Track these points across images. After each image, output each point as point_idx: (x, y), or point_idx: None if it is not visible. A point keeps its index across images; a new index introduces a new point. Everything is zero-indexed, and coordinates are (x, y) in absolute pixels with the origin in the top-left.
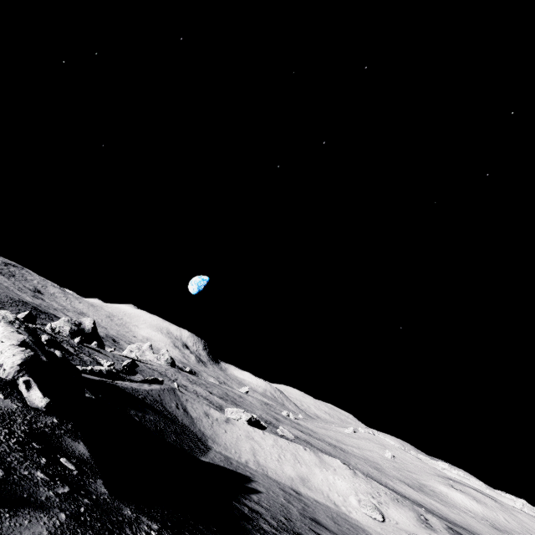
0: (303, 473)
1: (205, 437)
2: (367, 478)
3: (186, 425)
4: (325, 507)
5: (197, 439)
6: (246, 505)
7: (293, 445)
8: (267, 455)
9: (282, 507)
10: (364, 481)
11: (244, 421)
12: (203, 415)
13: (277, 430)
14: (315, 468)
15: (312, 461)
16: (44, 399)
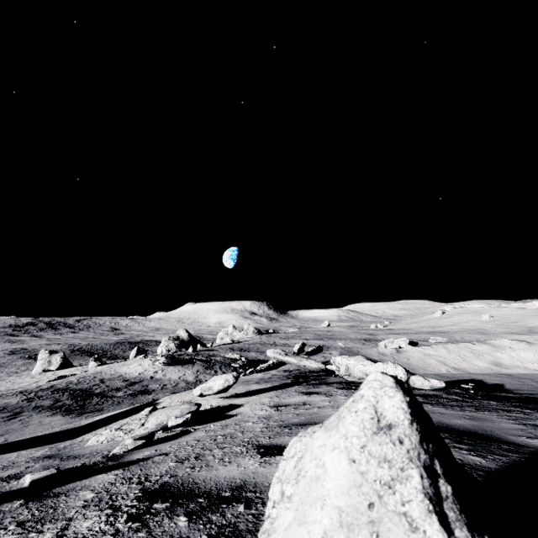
0: (490, 361)
1: None
2: None
3: None
4: (536, 375)
5: None
6: (521, 393)
7: (461, 345)
8: (453, 360)
9: (530, 386)
10: None
11: (408, 346)
12: (380, 355)
13: (429, 340)
14: (495, 353)
15: (487, 349)
16: (441, 382)
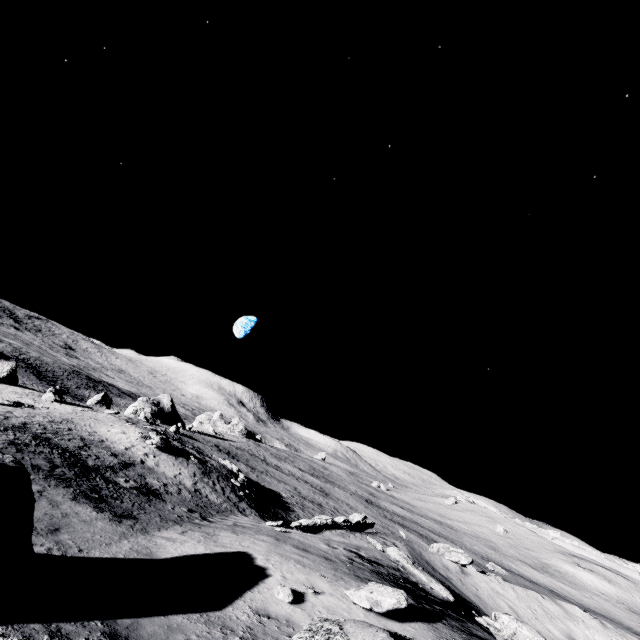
0: (564, 631)
1: (475, 603)
2: (617, 630)
3: (461, 595)
4: None
5: (483, 612)
6: None
7: (530, 593)
8: (525, 613)
9: None
10: (616, 633)
11: (472, 567)
12: (445, 569)
13: (487, 565)
14: (568, 622)
15: (559, 612)
16: None
